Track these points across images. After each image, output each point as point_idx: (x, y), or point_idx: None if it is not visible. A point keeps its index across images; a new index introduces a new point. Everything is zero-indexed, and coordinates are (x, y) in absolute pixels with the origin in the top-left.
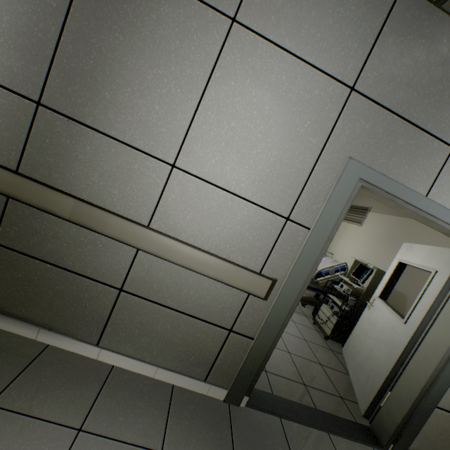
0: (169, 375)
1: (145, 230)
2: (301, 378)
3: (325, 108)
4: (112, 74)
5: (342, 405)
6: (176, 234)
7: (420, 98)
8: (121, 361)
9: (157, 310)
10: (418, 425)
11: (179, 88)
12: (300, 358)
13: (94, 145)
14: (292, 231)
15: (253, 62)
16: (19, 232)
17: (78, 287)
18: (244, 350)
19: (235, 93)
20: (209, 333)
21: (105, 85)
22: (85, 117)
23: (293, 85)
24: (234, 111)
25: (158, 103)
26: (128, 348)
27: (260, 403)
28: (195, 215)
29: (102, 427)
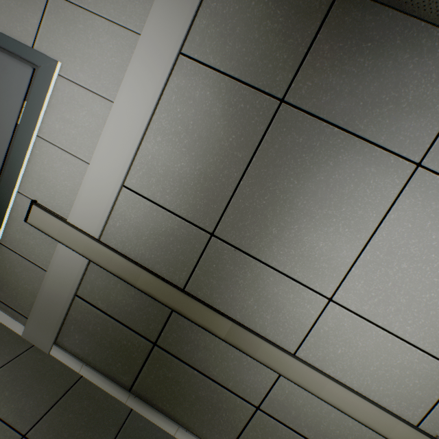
0: None
1: (295, 360)
2: None
3: None
4: (281, 212)
5: None
6: (322, 365)
7: None
8: None
9: (291, 436)
10: None
11: (347, 227)
12: None
13: (254, 272)
14: None
15: (437, 205)
16: (176, 338)
17: (218, 396)
18: None
19: (410, 234)
20: None
21: (273, 221)
22: (250, 247)
23: None
24: (407, 252)
25: (323, 239)
26: None
27: None
28: (346, 350)
29: None
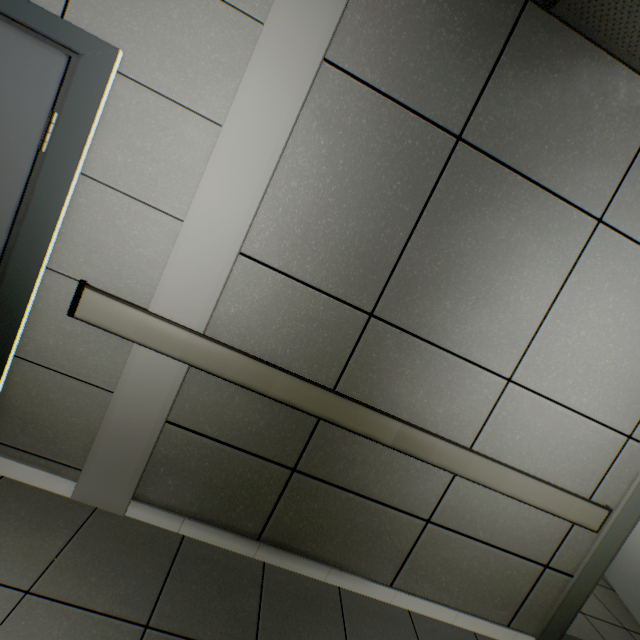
0: (470, 621)
1: (474, 456)
2: None
3: None
4: (456, 281)
5: None
6: (500, 456)
7: None
8: (418, 604)
9: (465, 543)
10: None
11: (528, 294)
12: None
13: (424, 358)
14: (632, 451)
15: (614, 265)
16: (323, 457)
17: (379, 518)
18: (558, 589)
19: (589, 298)
20: (521, 569)
21: (447, 293)
22: (419, 328)
23: None
24: (585, 318)
25: (502, 311)
26: (425, 588)
27: None
28: (524, 434)
29: None
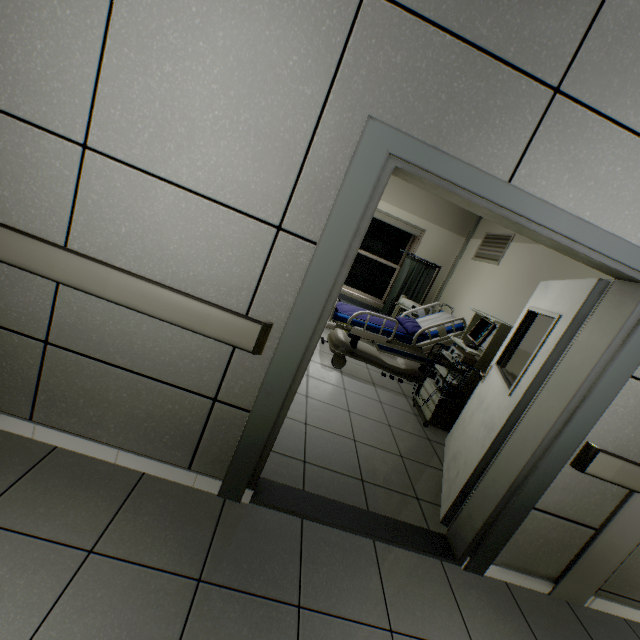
0: (137, 461)
1: (57, 251)
2: (360, 473)
3: (321, 29)
4: None
5: (413, 507)
6: (110, 258)
7: None
8: (67, 441)
9: (105, 371)
10: (507, 532)
11: (69, 7)
12: (370, 448)
13: None
14: (290, 248)
15: None
16: None
17: None
18: (239, 427)
19: (162, 9)
20: (185, 404)
21: None
22: None
23: None
24: (166, 44)
25: (40, 36)
26: (74, 424)
27: (275, 500)
28: (133, 227)
29: (8, 518)
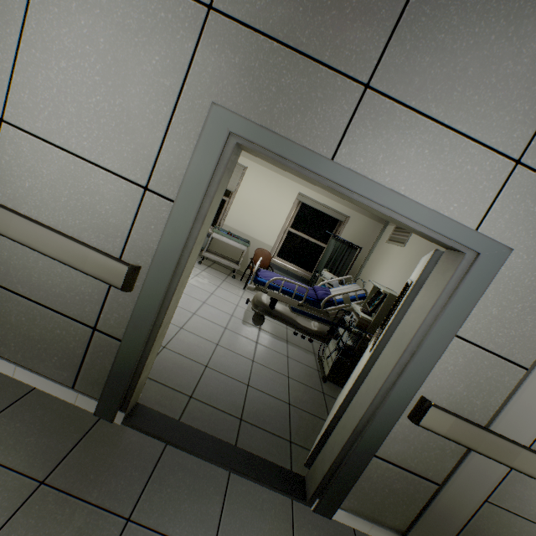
0: (30, 377)
1: None
2: (241, 412)
3: (177, 37)
4: None
5: (283, 449)
6: (16, 206)
7: (310, 15)
8: None
9: (9, 298)
10: (351, 477)
11: None
12: (260, 394)
13: None
14: (155, 205)
15: None
16: None
17: None
18: (114, 355)
19: (60, 23)
20: (71, 330)
21: None
22: None
23: (131, 7)
24: (63, 47)
25: None
26: None
27: (146, 425)
28: (35, 182)
29: None
